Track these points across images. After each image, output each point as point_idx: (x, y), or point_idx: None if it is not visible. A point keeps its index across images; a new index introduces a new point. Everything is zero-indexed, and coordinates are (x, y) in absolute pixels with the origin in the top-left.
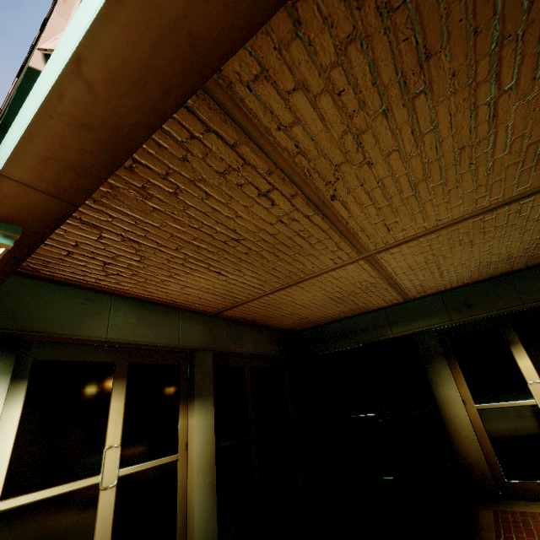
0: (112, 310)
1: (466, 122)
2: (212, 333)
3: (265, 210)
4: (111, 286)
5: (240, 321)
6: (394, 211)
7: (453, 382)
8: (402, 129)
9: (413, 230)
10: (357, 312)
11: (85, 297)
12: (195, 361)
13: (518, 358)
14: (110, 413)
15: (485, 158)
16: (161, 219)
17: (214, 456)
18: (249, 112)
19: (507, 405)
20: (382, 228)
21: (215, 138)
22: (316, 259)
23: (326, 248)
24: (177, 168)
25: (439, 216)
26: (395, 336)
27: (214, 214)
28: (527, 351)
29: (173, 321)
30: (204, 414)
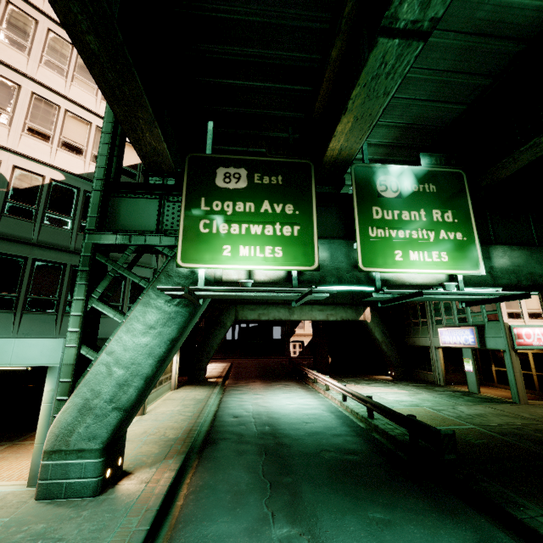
0: None
1: None
2: None
3: None
4: None
5: None
6: None
7: None
8: None
9: None
10: None
11: None
12: None
13: None
14: None
15: None
16: None
17: None
18: None
19: None
20: None
21: None
22: None
23: None
24: None
25: None
26: None
27: None
28: None
29: None
30: None
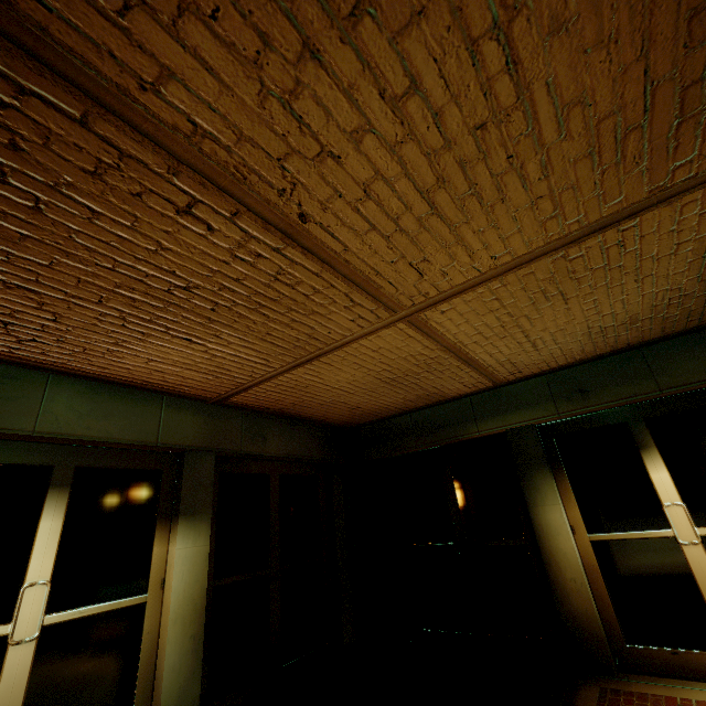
0: (48, 392)
1: (470, 76)
2: (215, 427)
3: (203, 239)
4: (38, 358)
5: (262, 411)
6: (415, 242)
7: (558, 501)
8: (361, 90)
9: (460, 275)
10: (430, 401)
11: (3, 373)
12: (185, 465)
13: (651, 468)
14: (38, 536)
15: (530, 146)
16: (45, 253)
17: (205, 597)
18: (72, 55)
19: (633, 536)
20: (409, 270)
21: (44, 107)
22: (328, 320)
23: (334, 303)
24: (14, 163)
25: (492, 251)
26: (482, 434)
27: (125, 245)
28: (665, 458)
29: (151, 409)
30: (193, 539)
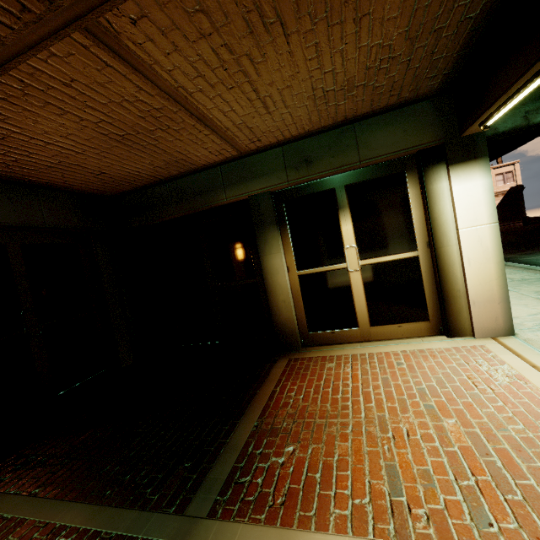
0: None
1: None
2: None
3: None
4: None
5: None
6: None
7: (280, 251)
8: None
9: None
10: (183, 169)
11: None
12: None
13: (343, 223)
14: None
15: None
16: None
17: None
18: None
19: (323, 270)
20: None
21: None
22: None
23: None
24: None
25: None
26: (230, 201)
27: None
28: (352, 215)
29: None
30: None
